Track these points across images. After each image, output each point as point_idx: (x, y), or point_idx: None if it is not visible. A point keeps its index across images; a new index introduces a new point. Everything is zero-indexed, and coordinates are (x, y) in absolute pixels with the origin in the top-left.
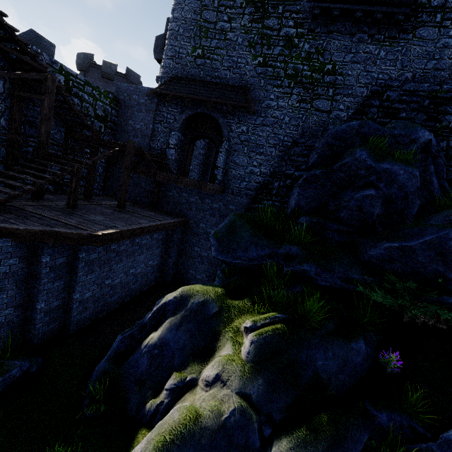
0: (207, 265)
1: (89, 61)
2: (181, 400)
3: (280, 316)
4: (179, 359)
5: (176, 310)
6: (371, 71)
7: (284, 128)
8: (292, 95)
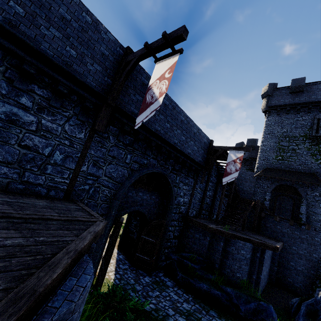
0: (302, 277)
1: None
2: None
3: None
4: None
5: None
6: None
7: None
8: None
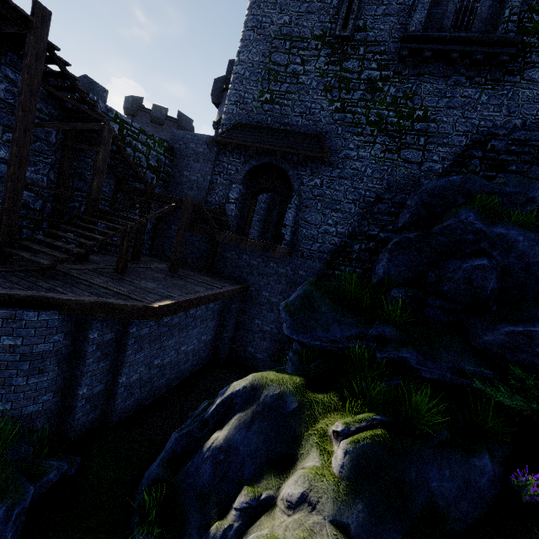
0: (269, 341)
1: (138, 105)
2: (255, 525)
3: (378, 418)
4: (250, 469)
5: (246, 403)
6: (470, 118)
7: (365, 182)
8: (375, 144)
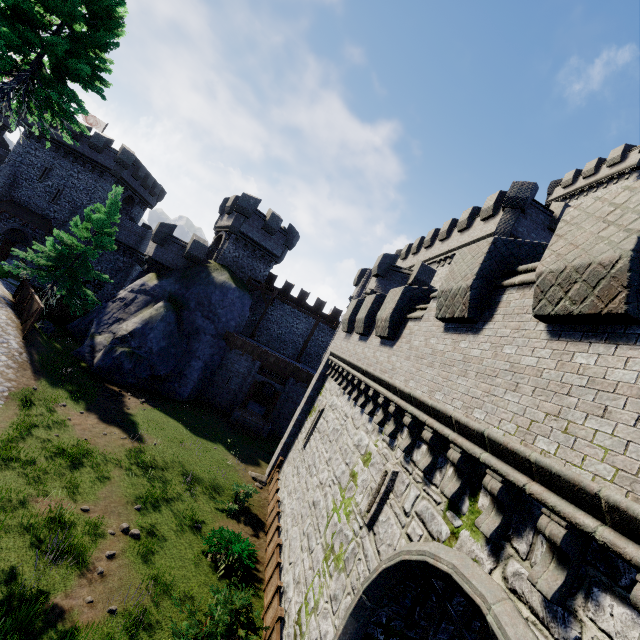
0: None
1: (255, 207)
2: None
3: None
4: None
5: None
6: None
7: None
8: None
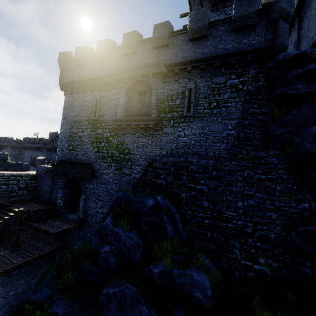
0: None
1: (55, 136)
2: None
3: None
4: None
5: None
6: (146, 151)
7: (110, 185)
8: (112, 166)
